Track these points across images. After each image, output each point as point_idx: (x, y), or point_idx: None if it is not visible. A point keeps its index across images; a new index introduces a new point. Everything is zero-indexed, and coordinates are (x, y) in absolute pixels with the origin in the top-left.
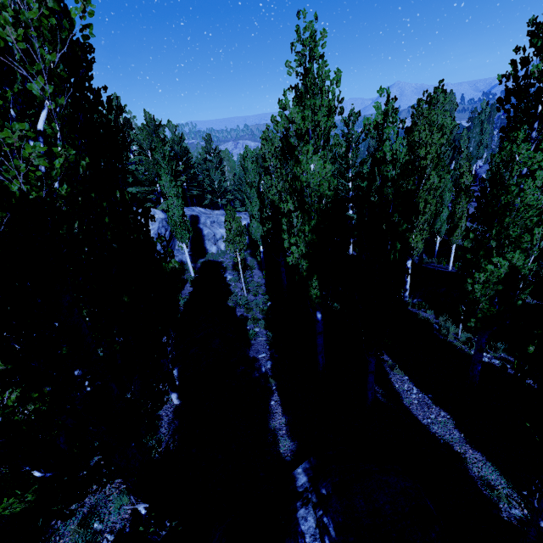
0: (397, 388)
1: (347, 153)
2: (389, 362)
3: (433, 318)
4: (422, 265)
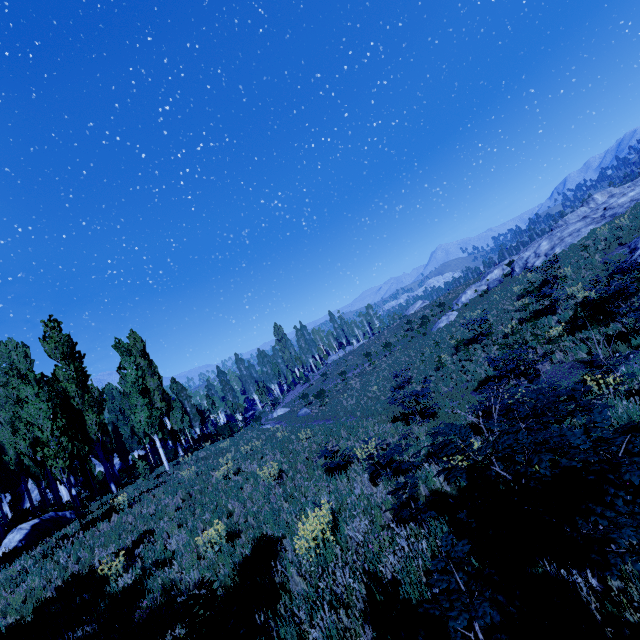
0: None
1: None
2: None
3: None
4: None
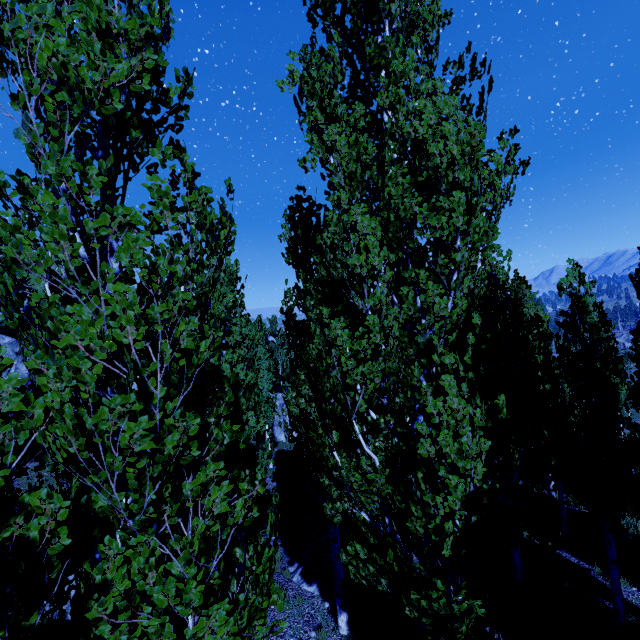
0: (634, 602)
1: None
2: (596, 569)
3: None
4: None
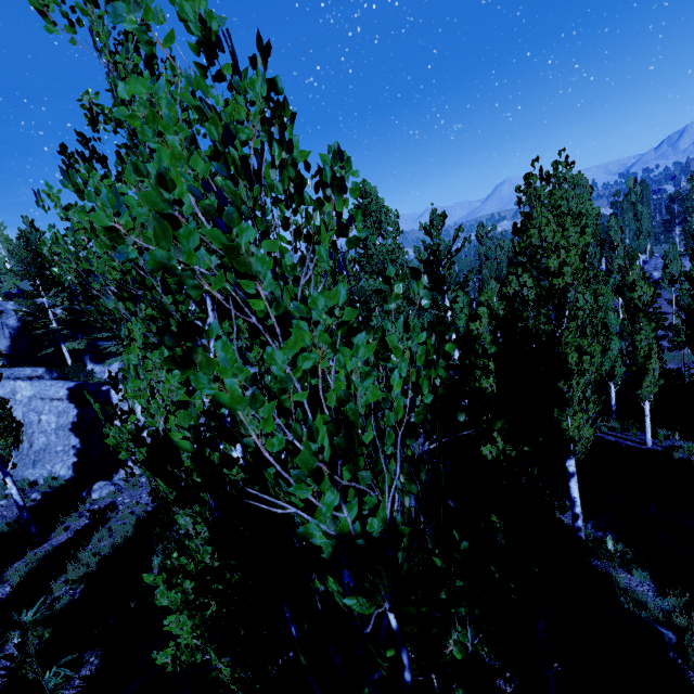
0: None
1: (437, 271)
2: None
3: (653, 595)
4: (595, 435)
